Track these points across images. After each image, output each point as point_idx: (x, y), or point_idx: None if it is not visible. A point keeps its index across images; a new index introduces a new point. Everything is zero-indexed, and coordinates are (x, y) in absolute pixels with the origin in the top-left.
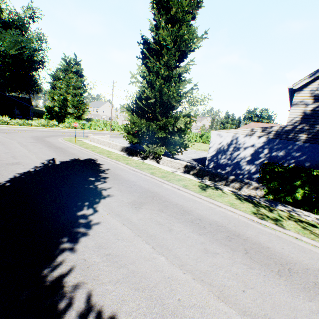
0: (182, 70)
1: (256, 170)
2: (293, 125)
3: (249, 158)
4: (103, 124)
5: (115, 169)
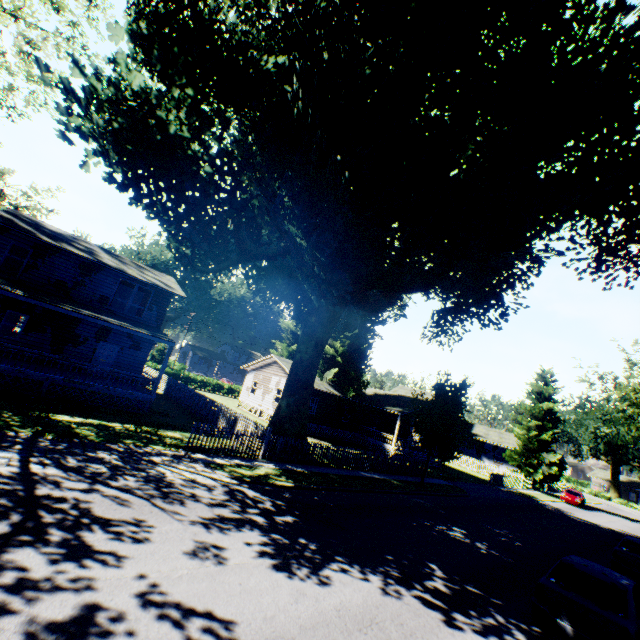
0: None
1: None
2: None
3: None
4: None
5: None
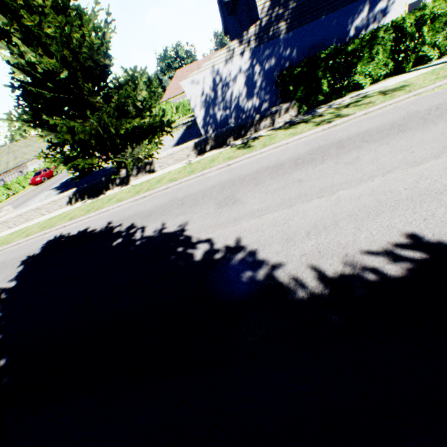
0: None
1: (260, 101)
2: (268, 16)
3: (246, 91)
4: None
5: (117, 215)
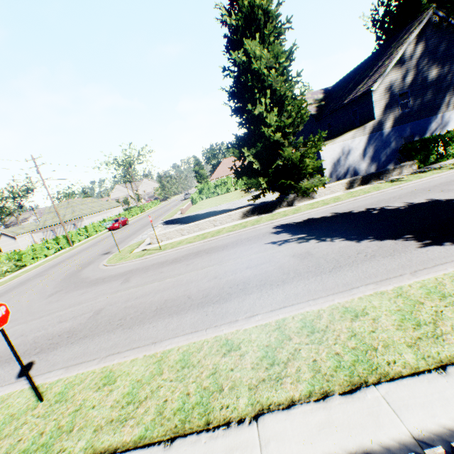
0: (294, 89)
1: (369, 165)
2: (380, 118)
3: (361, 158)
4: (53, 241)
5: (330, 211)
